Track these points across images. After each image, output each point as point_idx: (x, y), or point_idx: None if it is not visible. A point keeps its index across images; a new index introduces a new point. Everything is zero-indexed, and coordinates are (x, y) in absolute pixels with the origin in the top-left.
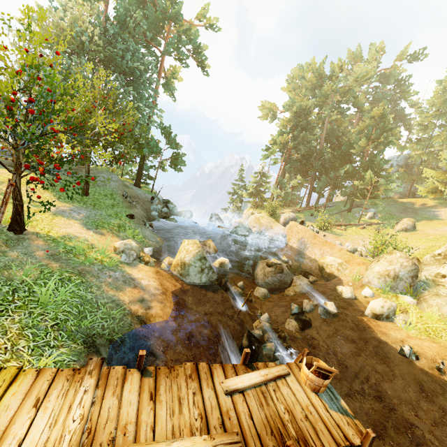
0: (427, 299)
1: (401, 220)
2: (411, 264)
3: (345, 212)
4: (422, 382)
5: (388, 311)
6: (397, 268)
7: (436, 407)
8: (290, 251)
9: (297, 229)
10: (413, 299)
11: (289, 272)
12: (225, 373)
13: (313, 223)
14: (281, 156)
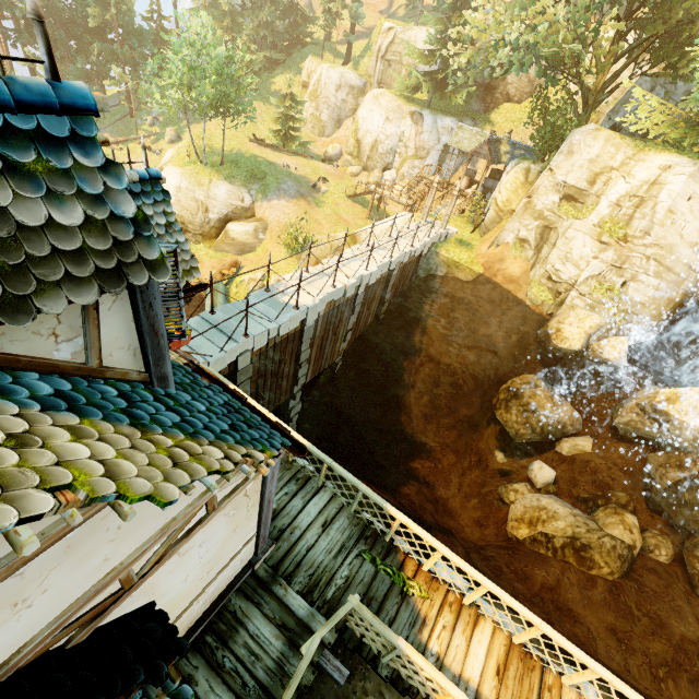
0: None
1: (166, 131)
2: None
3: (128, 117)
4: None
5: None
6: None
7: None
8: None
9: None
10: None
11: None
12: None
13: None
14: None
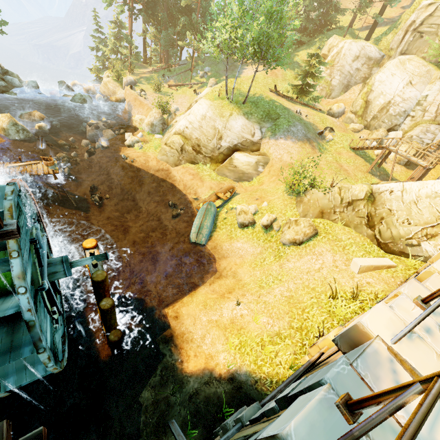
0: (164, 135)
1: (209, 80)
2: (160, 116)
3: (189, 71)
4: (124, 166)
5: (133, 142)
6: (152, 120)
7: (124, 173)
8: (125, 113)
9: (127, 94)
10: (161, 136)
11: (105, 128)
12: (10, 164)
13: (152, 85)
14: (124, 4)
